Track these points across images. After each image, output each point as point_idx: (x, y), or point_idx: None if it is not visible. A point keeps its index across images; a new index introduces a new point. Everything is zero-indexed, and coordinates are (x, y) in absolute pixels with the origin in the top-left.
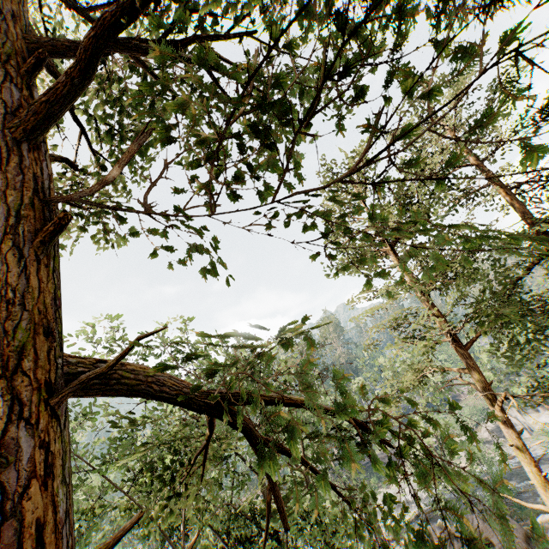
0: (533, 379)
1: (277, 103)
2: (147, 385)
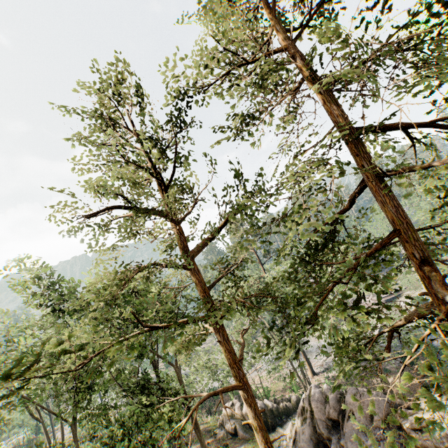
0: None
1: None
2: None
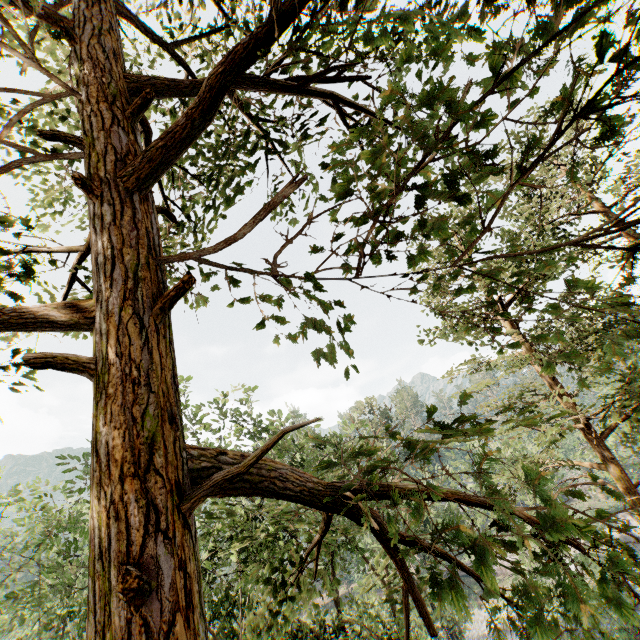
0: None
1: (487, 153)
2: (275, 483)
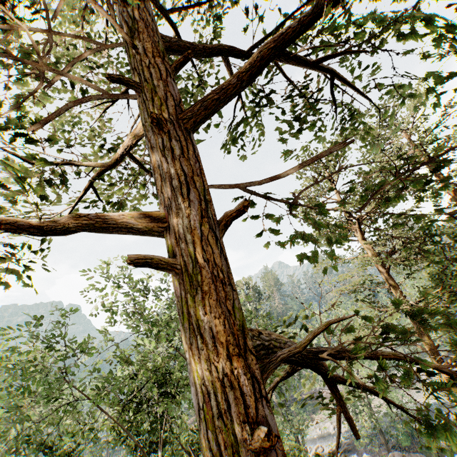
0: (446, 340)
1: None
2: None
